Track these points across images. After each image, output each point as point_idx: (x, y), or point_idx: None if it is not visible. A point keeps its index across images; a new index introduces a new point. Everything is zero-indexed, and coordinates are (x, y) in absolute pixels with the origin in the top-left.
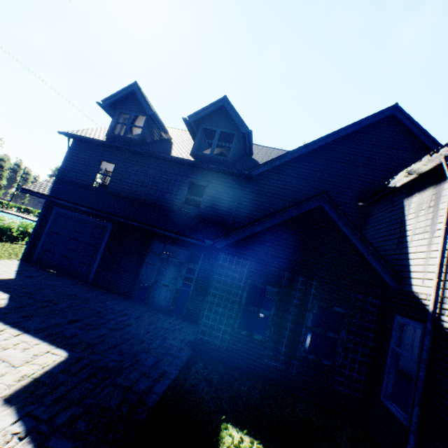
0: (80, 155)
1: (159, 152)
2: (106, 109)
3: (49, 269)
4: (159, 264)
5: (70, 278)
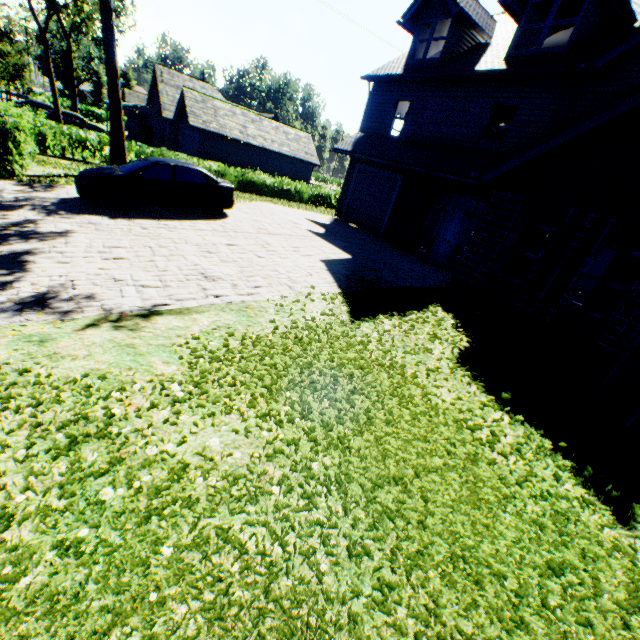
0: (378, 101)
1: (460, 70)
2: (405, 28)
3: (352, 225)
4: (442, 218)
5: (366, 232)
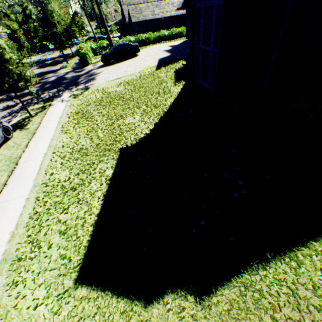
0: None
1: None
2: None
3: None
4: None
5: None
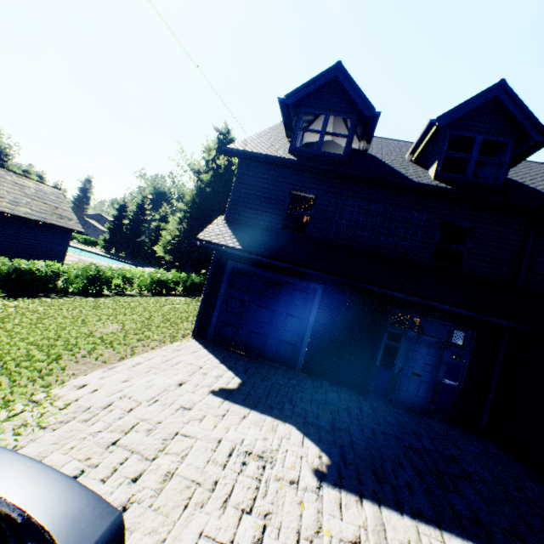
0: (255, 183)
1: (390, 176)
2: (287, 109)
3: (234, 350)
4: (405, 345)
5: (271, 364)
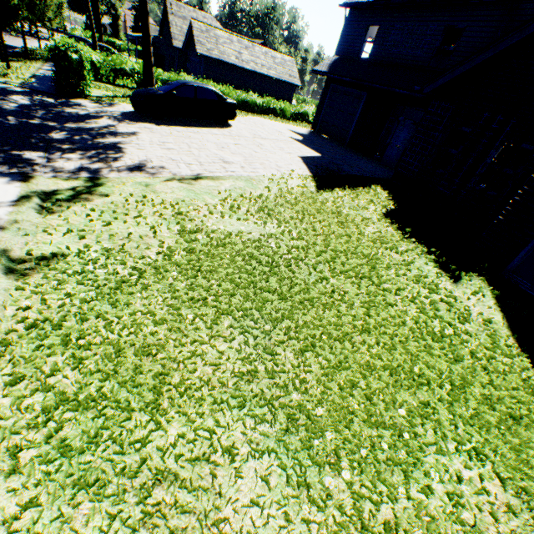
0: (352, 26)
1: None
2: None
3: (324, 136)
4: (395, 127)
5: (334, 142)
